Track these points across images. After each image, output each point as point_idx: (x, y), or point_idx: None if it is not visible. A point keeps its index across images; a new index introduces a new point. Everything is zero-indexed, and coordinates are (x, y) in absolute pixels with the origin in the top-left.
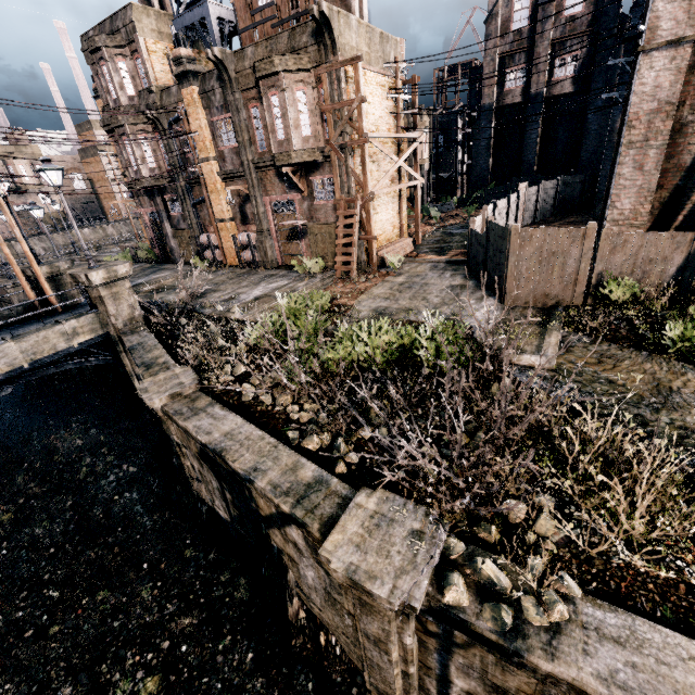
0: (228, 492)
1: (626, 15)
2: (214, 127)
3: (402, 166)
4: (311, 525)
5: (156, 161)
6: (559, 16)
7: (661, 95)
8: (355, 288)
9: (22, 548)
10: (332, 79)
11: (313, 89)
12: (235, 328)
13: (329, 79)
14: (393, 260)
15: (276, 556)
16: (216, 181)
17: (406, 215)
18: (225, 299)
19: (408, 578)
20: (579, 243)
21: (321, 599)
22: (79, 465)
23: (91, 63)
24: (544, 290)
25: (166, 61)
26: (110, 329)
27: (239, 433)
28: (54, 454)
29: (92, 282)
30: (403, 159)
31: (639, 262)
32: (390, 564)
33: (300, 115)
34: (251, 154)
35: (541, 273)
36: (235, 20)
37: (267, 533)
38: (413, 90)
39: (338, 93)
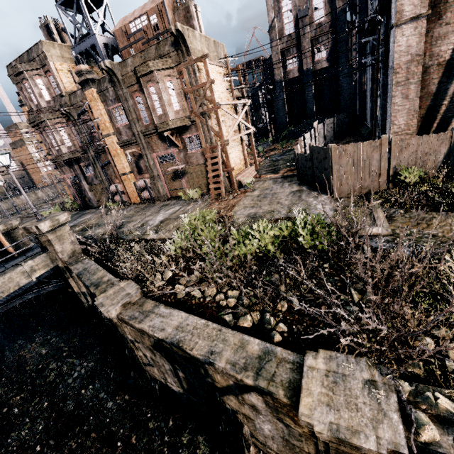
0: (181, 371)
1: (347, 20)
2: (110, 113)
3: (241, 121)
4: (276, 392)
5: (73, 140)
6: (312, 24)
7: (412, 50)
8: (228, 203)
9: (12, 453)
10: (189, 71)
11: (177, 79)
12: (153, 245)
13: (187, 72)
14: (248, 181)
15: (231, 416)
16: (117, 148)
17: (246, 152)
18: (138, 226)
19: (385, 426)
20: (377, 150)
21: (278, 445)
22: (48, 370)
23: (16, 83)
24: (359, 184)
25: (70, 75)
26: (58, 262)
27: (187, 325)
28: (26, 366)
29: (41, 231)
30: (241, 116)
31: (418, 155)
32: (363, 416)
33: (171, 97)
34: (139, 127)
35: (355, 173)
36: (114, 44)
37: (221, 399)
38: (238, 74)
39: (195, 80)
